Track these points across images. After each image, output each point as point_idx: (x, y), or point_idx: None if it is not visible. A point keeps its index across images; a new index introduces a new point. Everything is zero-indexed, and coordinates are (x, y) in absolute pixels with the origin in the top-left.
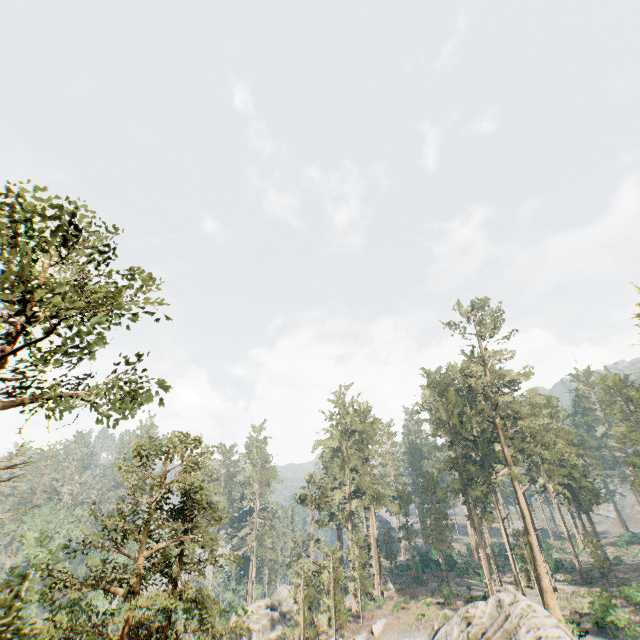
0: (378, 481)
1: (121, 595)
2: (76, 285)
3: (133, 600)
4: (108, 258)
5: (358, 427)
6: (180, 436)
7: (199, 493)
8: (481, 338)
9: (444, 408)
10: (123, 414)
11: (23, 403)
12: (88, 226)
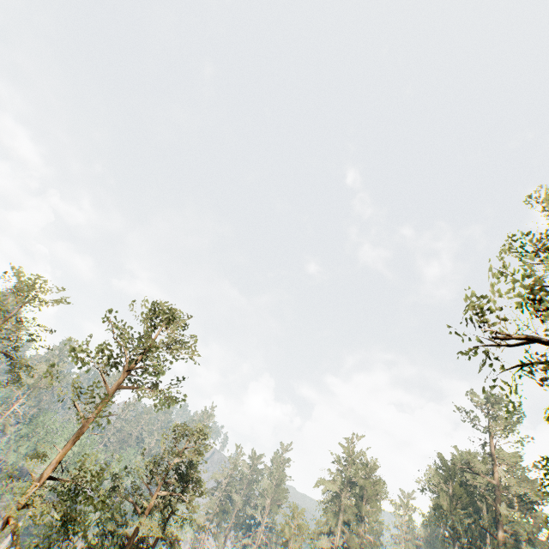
0: (369, 547)
1: (139, 512)
2: (170, 337)
3: (142, 517)
4: (184, 329)
5: (359, 481)
6: (197, 428)
7: (195, 469)
8: (494, 434)
9: (447, 496)
10: (161, 407)
11: (132, 388)
12: (179, 317)
